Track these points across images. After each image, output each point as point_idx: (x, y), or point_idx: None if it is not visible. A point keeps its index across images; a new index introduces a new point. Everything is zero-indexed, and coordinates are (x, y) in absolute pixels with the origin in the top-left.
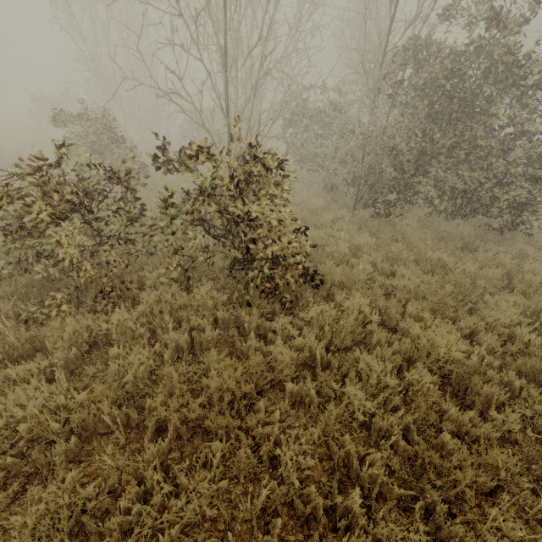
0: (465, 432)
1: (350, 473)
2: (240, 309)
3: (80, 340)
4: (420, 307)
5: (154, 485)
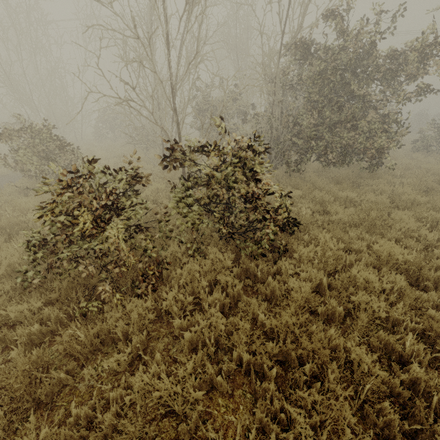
0: (435, 306)
1: (390, 357)
2: (249, 263)
3: (145, 321)
4: (359, 231)
5: (293, 412)
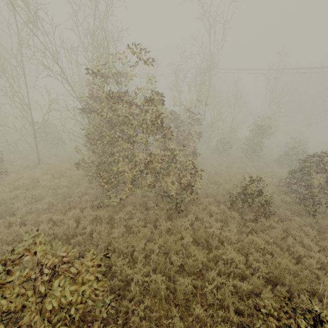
0: None
1: None
2: None
3: None
4: None
5: None
